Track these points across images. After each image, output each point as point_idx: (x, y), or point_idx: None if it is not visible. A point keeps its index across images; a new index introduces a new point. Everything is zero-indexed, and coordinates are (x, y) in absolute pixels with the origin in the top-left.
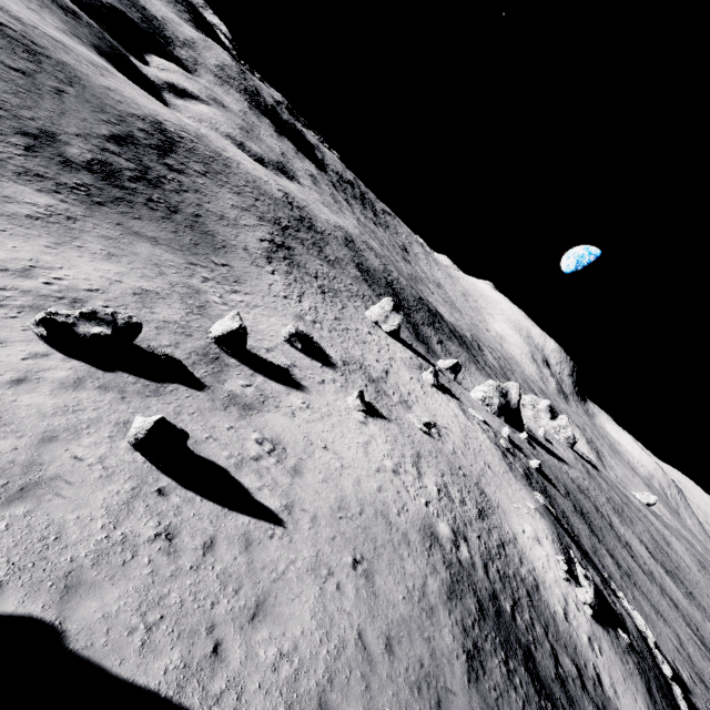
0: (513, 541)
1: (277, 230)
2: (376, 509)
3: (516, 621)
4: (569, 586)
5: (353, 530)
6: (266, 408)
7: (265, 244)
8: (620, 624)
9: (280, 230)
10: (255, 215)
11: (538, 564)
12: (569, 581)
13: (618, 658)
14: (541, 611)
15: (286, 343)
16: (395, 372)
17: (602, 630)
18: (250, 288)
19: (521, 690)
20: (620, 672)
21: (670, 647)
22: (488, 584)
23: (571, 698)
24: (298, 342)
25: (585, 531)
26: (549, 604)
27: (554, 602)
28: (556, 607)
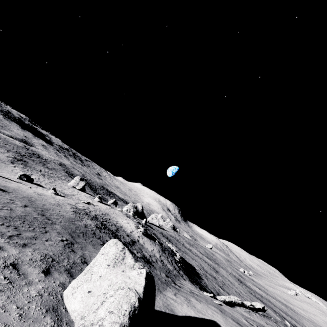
0: (116, 221)
1: (18, 155)
2: (49, 196)
3: (103, 221)
4: (136, 230)
5: (36, 192)
6: (4, 179)
7: (10, 158)
8: (159, 242)
9: (20, 155)
10: (5, 149)
11: (125, 226)
12: (137, 229)
13: (151, 242)
14: (119, 228)
15: (19, 179)
16: (79, 196)
17: (147, 238)
18: (0, 169)
19: (95, 221)
20: (149, 243)
21: (194, 264)
22: (95, 216)
23: (119, 232)
24: (25, 177)
25: (165, 239)
26: (125, 230)
27: (127, 230)
28: (128, 231)
